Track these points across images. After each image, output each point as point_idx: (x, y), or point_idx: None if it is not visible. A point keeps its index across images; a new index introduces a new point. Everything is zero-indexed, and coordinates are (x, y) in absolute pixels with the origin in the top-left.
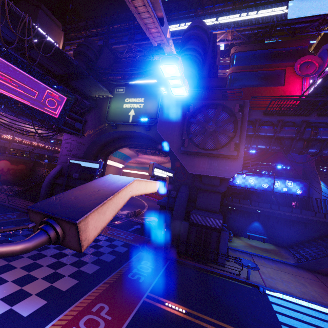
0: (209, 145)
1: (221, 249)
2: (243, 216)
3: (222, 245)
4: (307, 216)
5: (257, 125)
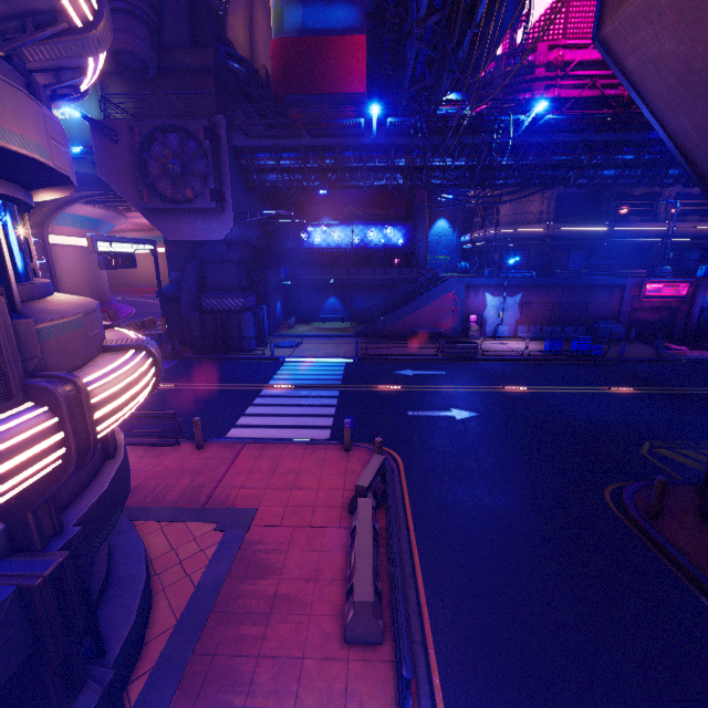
0: (182, 195)
1: (245, 333)
2: (314, 292)
3: (244, 328)
4: (392, 275)
5: (247, 155)
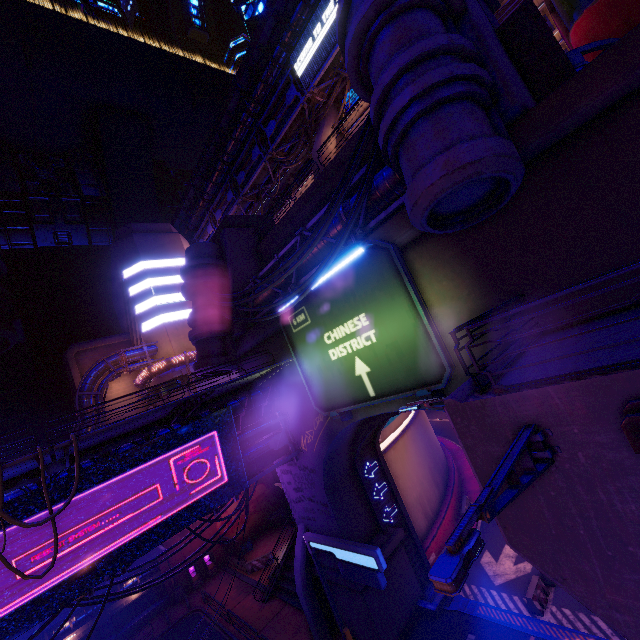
0: None
1: None
2: None
3: None
4: None
5: None
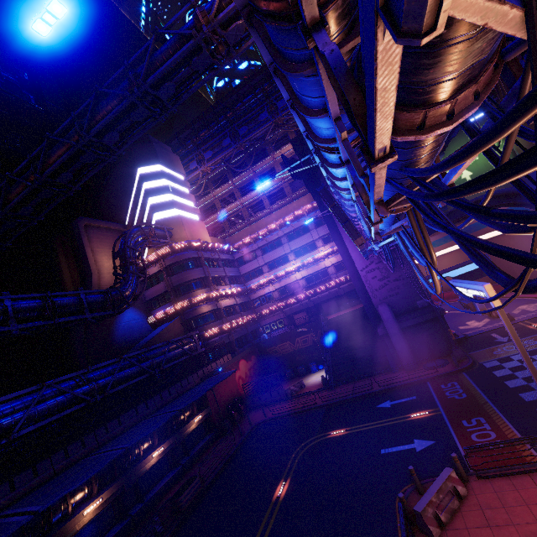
0: None
1: None
2: None
3: None
4: None
5: None
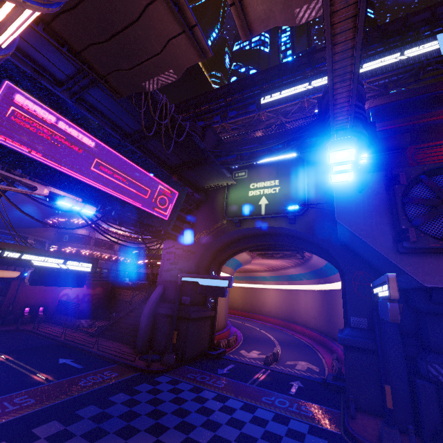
0: None
1: None
2: None
3: None
4: None
5: None
